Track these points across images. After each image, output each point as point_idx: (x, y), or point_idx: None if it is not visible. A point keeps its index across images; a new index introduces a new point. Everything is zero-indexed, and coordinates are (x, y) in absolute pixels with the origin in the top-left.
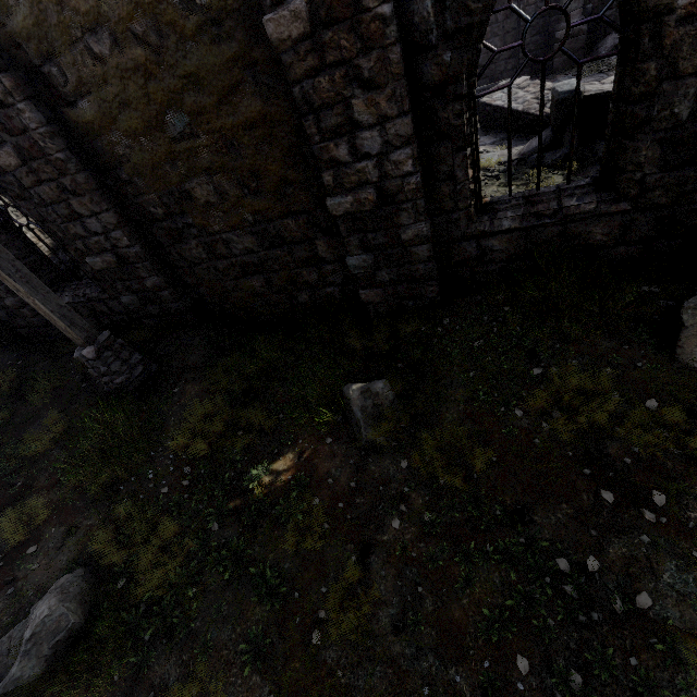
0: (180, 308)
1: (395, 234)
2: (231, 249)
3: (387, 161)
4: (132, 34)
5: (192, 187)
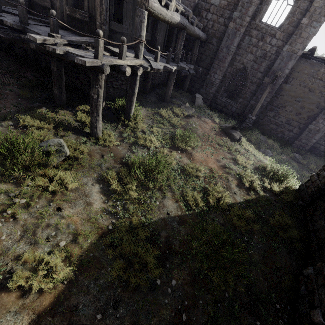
0: (255, 120)
1: (313, 136)
2: (278, 119)
3: (324, 126)
4: (309, 87)
5: (287, 106)
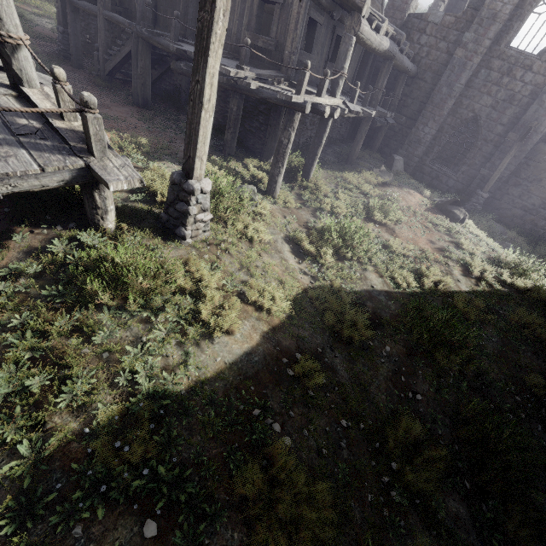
0: (486, 201)
1: None
2: (528, 200)
3: None
4: None
5: (545, 180)
